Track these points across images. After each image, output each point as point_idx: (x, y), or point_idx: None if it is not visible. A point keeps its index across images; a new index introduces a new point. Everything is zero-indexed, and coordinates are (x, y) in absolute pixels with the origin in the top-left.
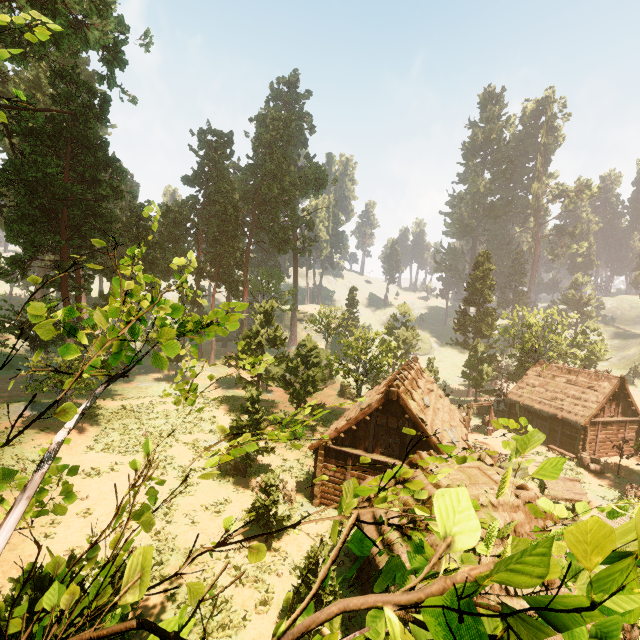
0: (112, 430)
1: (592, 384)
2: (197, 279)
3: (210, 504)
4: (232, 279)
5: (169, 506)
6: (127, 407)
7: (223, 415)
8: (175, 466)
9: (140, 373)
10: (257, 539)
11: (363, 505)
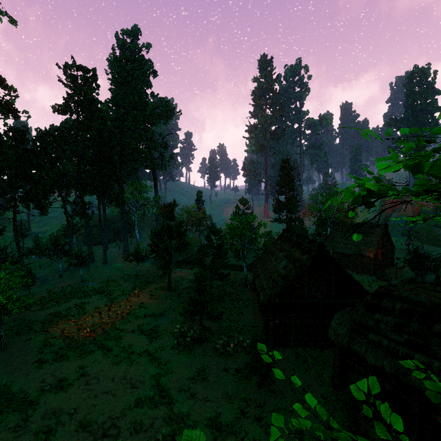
0: (54, 339)
1: (371, 230)
2: (81, 194)
3: (193, 375)
4: (113, 191)
5: (160, 389)
6: (57, 314)
7: (149, 300)
8: (138, 353)
9: (39, 283)
10: (252, 389)
11: (351, 335)
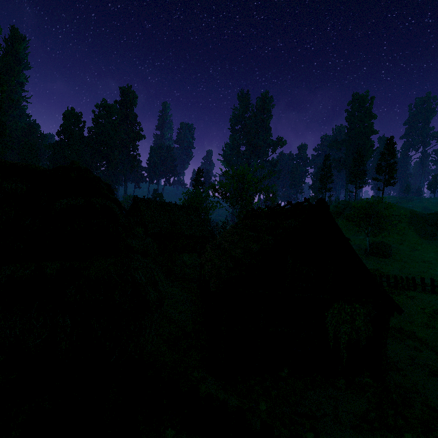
0: None
1: None
2: None
3: None
4: None
5: None
6: None
7: None
8: None
9: None
10: None
11: None
